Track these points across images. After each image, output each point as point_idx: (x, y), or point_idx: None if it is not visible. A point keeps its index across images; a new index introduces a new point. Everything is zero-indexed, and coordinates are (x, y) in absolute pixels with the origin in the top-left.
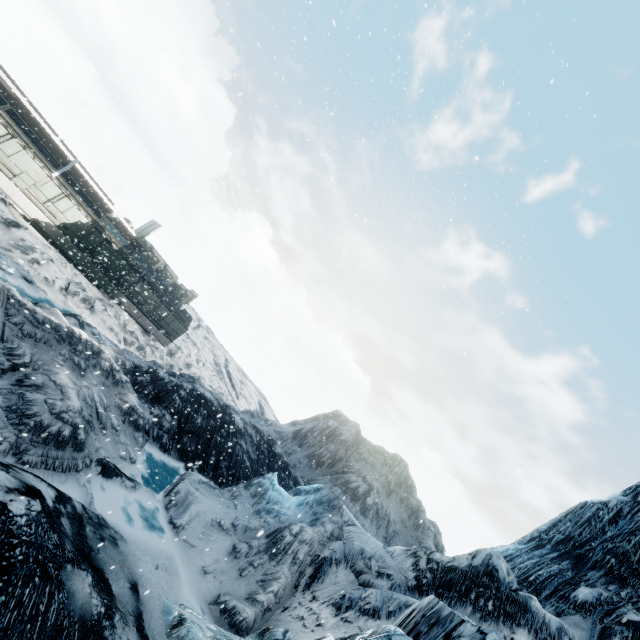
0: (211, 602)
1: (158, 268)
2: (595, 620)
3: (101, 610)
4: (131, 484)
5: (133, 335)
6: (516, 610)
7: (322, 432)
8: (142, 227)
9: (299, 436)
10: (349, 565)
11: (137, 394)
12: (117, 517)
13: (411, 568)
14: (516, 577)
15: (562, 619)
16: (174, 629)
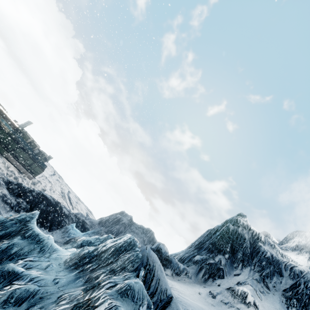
0: None
1: (29, 142)
2: (199, 265)
3: None
4: None
5: (12, 172)
6: (167, 263)
7: (113, 220)
8: (23, 124)
9: (101, 223)
10: None
11: (9, 192)
12: None
13: None
14: (178, 259)
15: (188, 267)
16: None
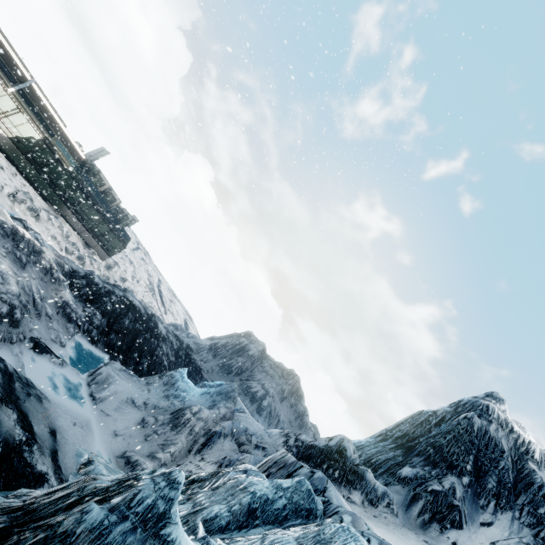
0: (118, 456)
1: (103, 190)
2: (410, 489)
3: (23, 438)
4: (59, 361)
5: (74, 246)
6: (355, 478)
7: (234, 347)
8: (92, 152)
9: (214, 348)
10: (234, 438)
11: (72, 294)
12: (44, 384)
13: (282, 444)
14: (363, 460)
15: (388, 488)
16: (83, 466)
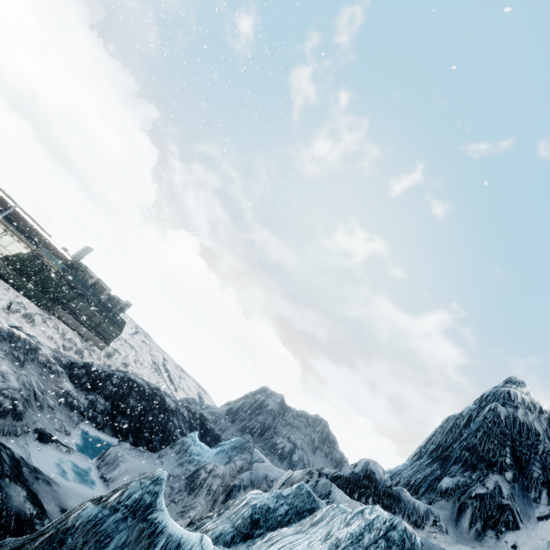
0: None
1: (92, 284)
2: (455, 500)
3: (33, 512)
4: (65, 448)
5: (71, 341)
6: (391, 502)
7: (251, 406)
8: (77, 252)
9: (231, 413)
10: (255, 488)
11: (73, 384)
12: (52, 472)
13: None
14: (402, 485)
15: (432, 506)
16: None
